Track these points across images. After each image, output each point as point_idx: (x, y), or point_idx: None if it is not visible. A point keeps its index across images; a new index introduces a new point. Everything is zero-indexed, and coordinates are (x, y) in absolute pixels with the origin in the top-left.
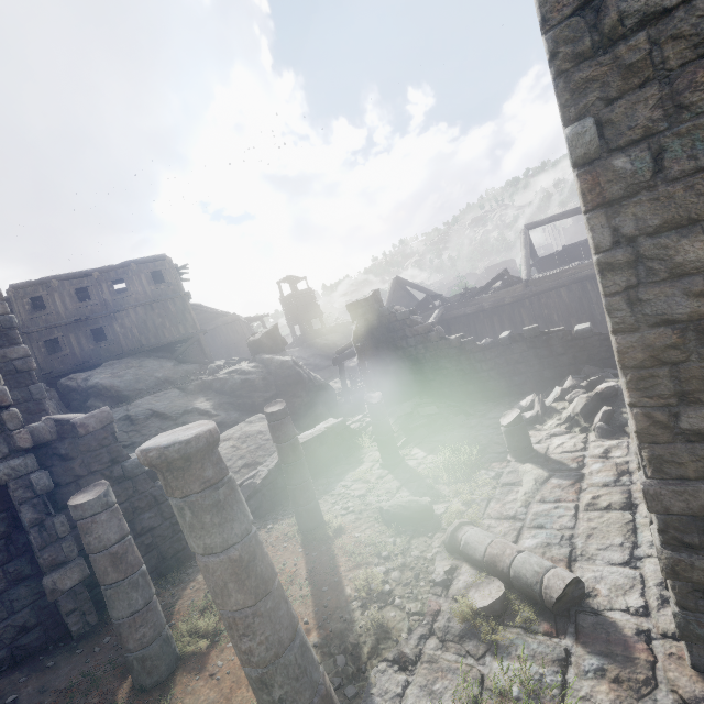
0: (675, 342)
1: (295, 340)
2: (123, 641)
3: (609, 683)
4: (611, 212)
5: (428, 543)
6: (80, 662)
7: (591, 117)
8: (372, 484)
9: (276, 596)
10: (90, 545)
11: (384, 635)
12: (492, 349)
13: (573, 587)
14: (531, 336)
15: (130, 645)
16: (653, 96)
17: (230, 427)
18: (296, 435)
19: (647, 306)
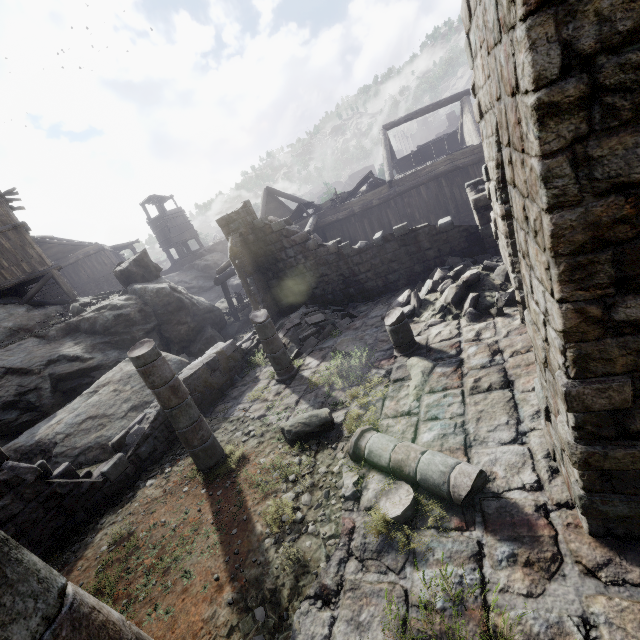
0: (627, 214)
1: (173, 264)
2: None
3: (523, 569)
4: (564, 12)
5: (333, 456)
6: None
7: None
8: (270, 402)
9: None
10: None
11: (302, 570)
12: (367, 251)
13: (477, 479)
14: (402, 234)
15: None
16: None
17: (110, 368)
18: (175, 375)
19: (598, 166)
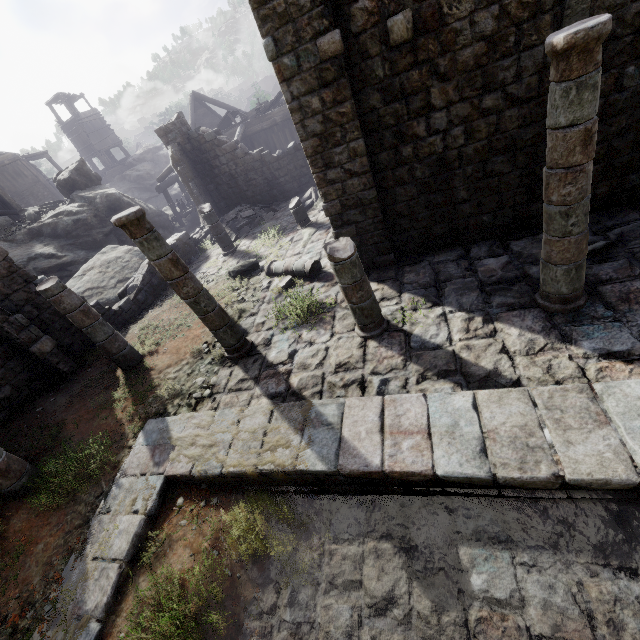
0: (320, 144)
1: (101, 175)
2: (109, 351)
3: (325, 287)
4: (288, 85)
5: (258, 278)
6: (81, 380)
7: (270, 37)
8: (220, 266)
9: (191, 273)
10: (66, 309)
11: (243, 311)
12: (284, 158)
13: (316, 265)
14: None
15: (114, 351)
16: (291, 31)
17: (83, 264)
18: None
19: (308, 128)
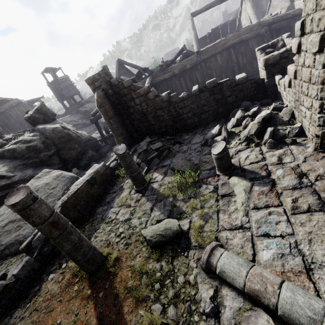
0: None
1: (66, 110)
2: None
3: None
4: None
5: (186, 263)
6: None
7: None
8: (133, 208)
9: None
10: None
11: None
12: (188, 99)
13: None
14: (212, 86)
15: None
16: None
17: (28, 181)
18: (54, 211)
19: None
